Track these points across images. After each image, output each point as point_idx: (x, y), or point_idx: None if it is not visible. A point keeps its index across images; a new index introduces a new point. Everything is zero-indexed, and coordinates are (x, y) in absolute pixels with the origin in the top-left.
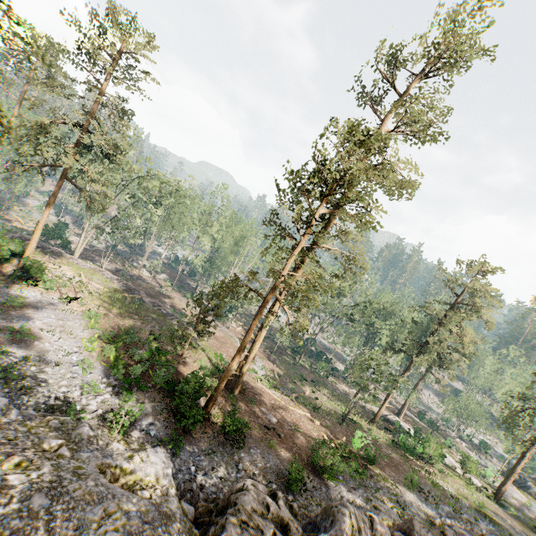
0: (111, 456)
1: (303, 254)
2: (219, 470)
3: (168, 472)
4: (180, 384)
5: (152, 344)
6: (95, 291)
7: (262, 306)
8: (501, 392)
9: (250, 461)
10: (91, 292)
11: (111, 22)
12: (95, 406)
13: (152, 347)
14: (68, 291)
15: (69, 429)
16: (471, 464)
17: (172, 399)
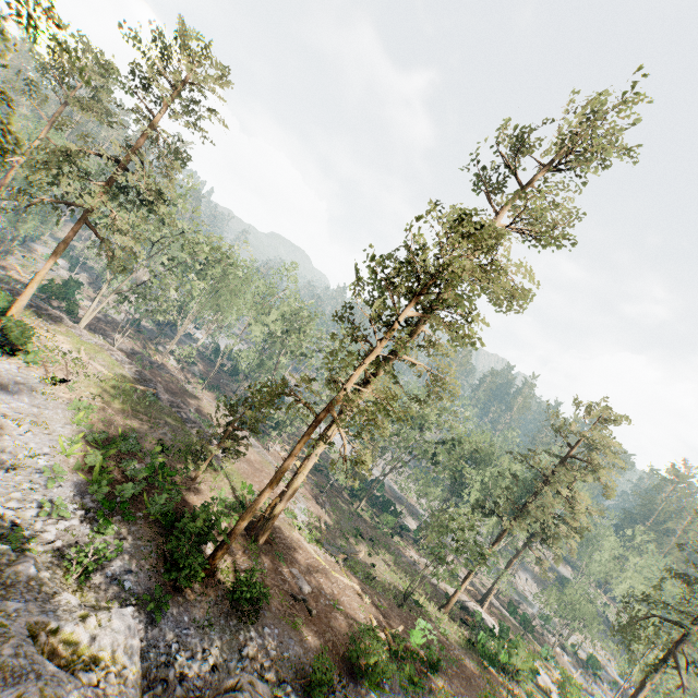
0: (55, 612)
1: (376, 363)
2: (212, 653)
3: (135, 648)
4: (183, 519)
5: (156, 458)
6: (94, 375)
7: (312, 426)
8: (621, 588)
9: (262, 644)
10: (89, 376)
11: (182, 46)
12: (54, 535)
13: (156, 462)
14: (57, 369)
15: (3, 563)
16: (572, 687)
17: (169, 538)
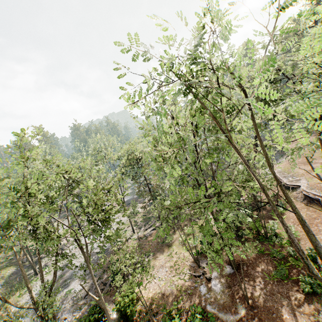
0: None
1: None
2: None
3: None
4: None
5: None
6: None
7: None
8: None
9: None
10: None
11: None
12: None
13: None
14: None
15: None
16: None
17: None
